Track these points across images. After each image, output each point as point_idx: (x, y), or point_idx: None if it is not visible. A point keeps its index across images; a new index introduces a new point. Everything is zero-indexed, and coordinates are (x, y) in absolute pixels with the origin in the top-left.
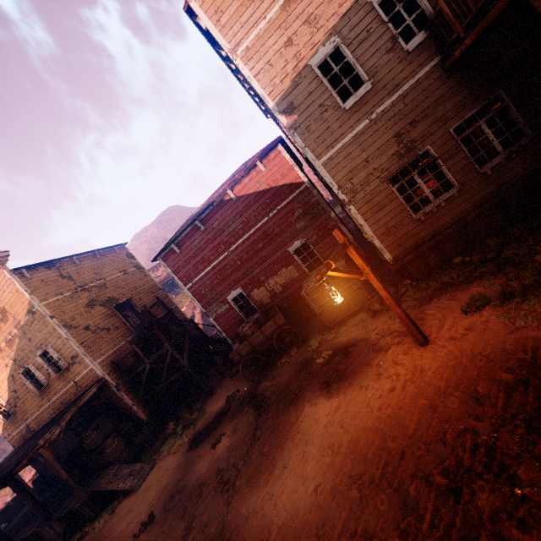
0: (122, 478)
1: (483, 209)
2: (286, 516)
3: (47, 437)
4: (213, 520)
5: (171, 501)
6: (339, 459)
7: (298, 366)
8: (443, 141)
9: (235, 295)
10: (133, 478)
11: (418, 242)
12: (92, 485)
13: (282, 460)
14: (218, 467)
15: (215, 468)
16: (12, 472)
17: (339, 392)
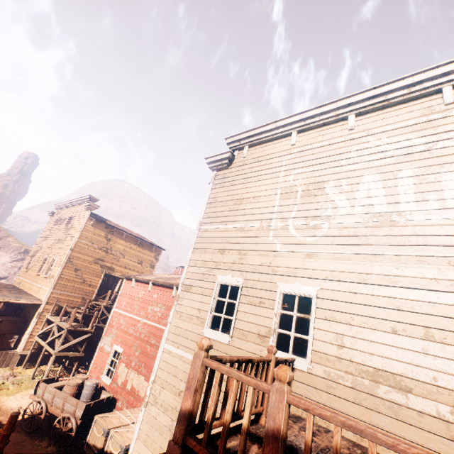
0: None
1: None
2: None
3: None
4: None
5: None
6: None
7: None
8: None
9: (117, 350)
10: None
11: None
12: None
13: None
14: None
15: None
16: None
17: None
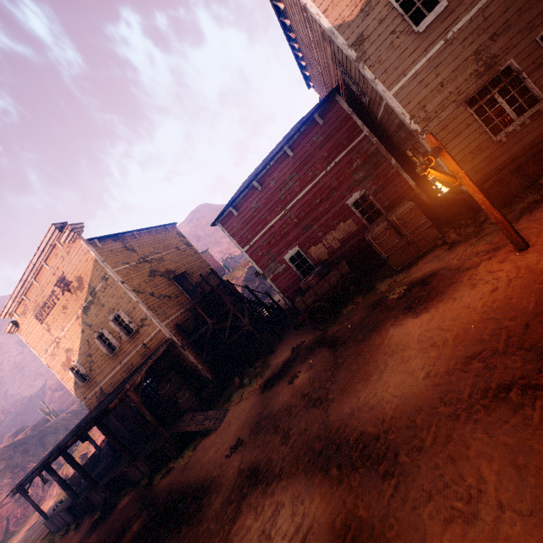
0: (199, 422)
1: None
2: (398, 400)
3: (131, 382)
4: (312, 425)
5: (257, 427)
6: (447, 349)
7: (369, 307)
8: (528, 52)
9: (292, 254)
10: (209, 421)
11: (498, 166)
12: (171, 429)
13: (377, 369)
14: (302, 393)
15: (299, 395)
16: (107, 408)
17: (428, 309)
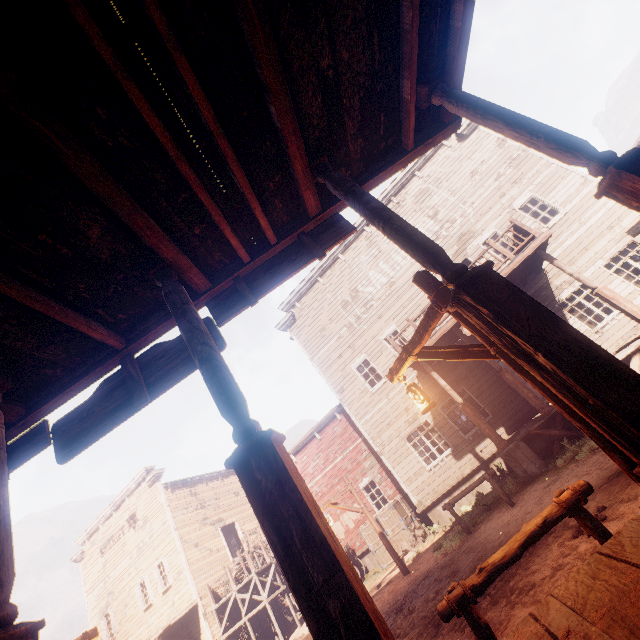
0: None
1: (473, 466)
2: None
3: None
4: None
5: None
6: None
7: None
8: (435, 415)
9: None
10: None
11: (434, 489)
12: None
13: None
14: None
15: None
16: None
17: None
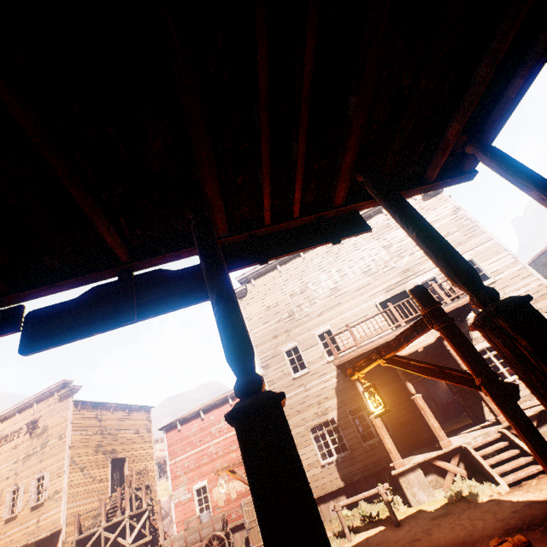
0: None
1: (364, 474)
2: None
3: None
4: None
5: None
6: None
7: None
8: (343, 416)
9: (200, 486)
10: None
11: (322, 485)
12: None
13: None
14: None
15: None
16: None
17: None
